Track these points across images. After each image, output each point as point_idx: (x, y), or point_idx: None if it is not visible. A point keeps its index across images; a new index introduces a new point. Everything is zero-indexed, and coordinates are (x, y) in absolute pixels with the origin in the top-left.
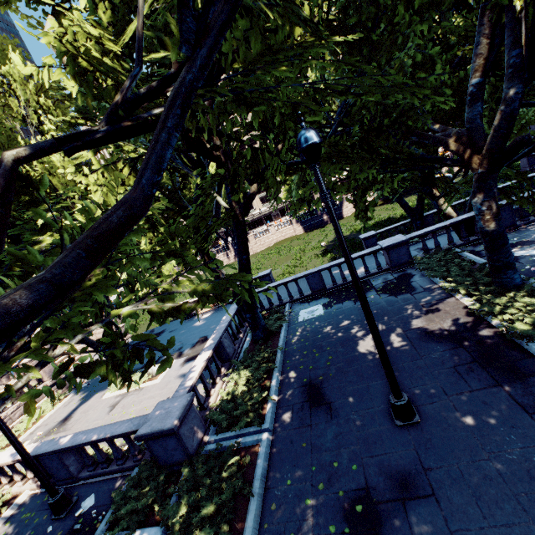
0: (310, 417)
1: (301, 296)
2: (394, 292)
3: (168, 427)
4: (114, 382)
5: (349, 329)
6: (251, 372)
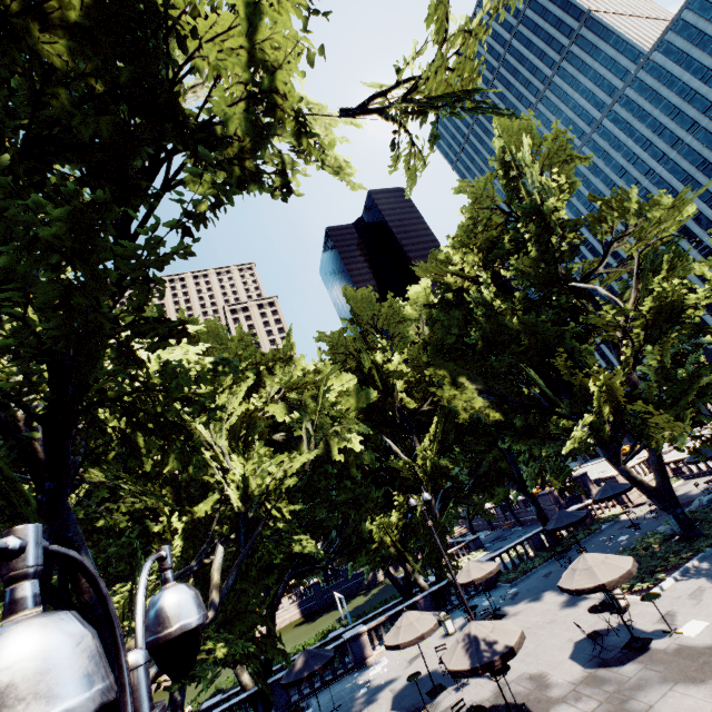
0: None
1: None
2: None
3: None
4: None
5: None
6: None
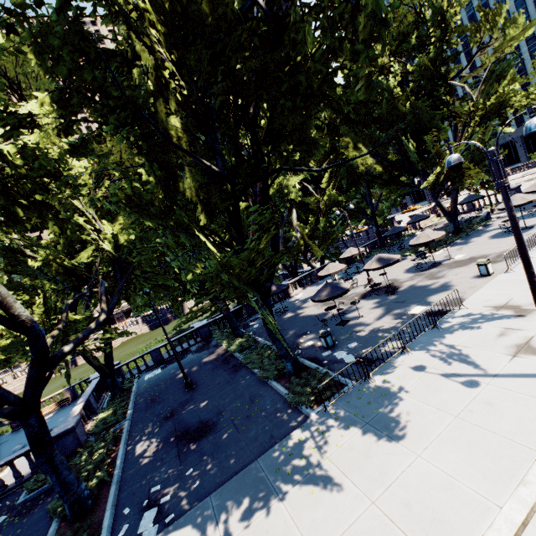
0: (151, 407)
1: (147, 367)
2: (200, 351)
3: (71, 426)
4: (67, 379)
5: (175, 372)
6: (114, 407)
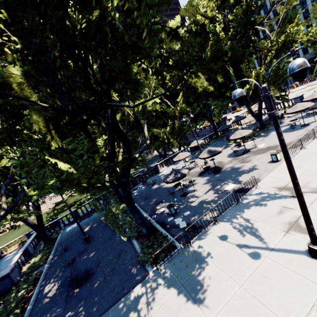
0: (63, 254)
1: (69, 222)
2: (101, 211)
3: (6, 273)
4: None
5: (83, 227)
6: (42, 254)
